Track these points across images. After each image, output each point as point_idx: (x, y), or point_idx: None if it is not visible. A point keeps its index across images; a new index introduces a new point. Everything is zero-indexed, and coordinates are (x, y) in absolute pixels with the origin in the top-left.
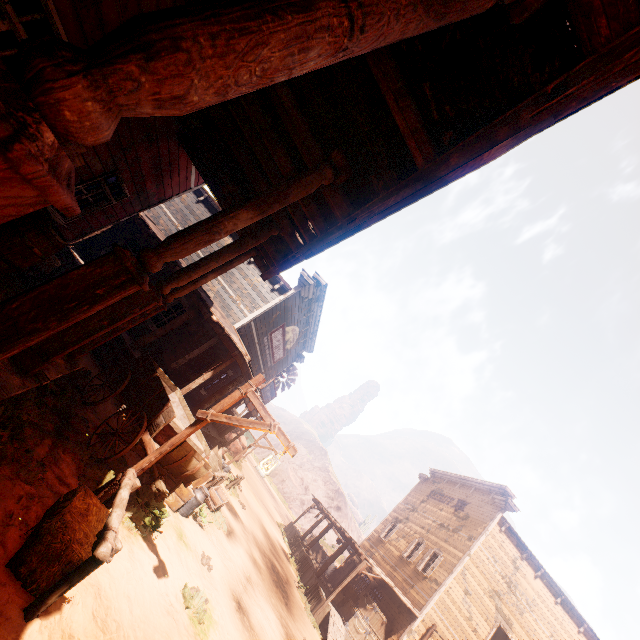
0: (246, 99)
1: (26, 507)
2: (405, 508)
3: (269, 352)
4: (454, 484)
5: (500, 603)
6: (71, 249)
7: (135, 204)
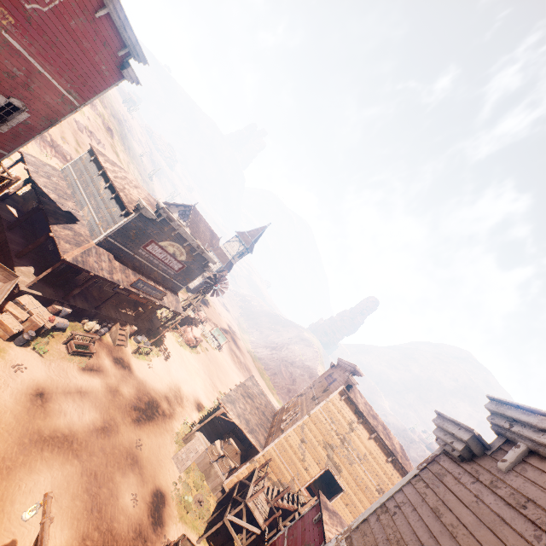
0: None
1: None
2: (309, 387)
3: (159, 262)
4: (341, 368)
5: (332, 453)
6: (2, 203)
7: None
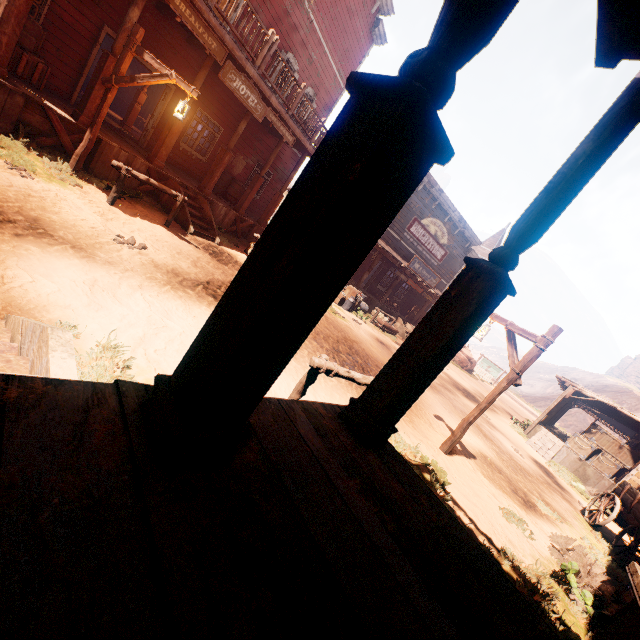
0: None
1: None
2: None
3: (422, 249)
4: None
5: None
6: None
7: (280, 178)
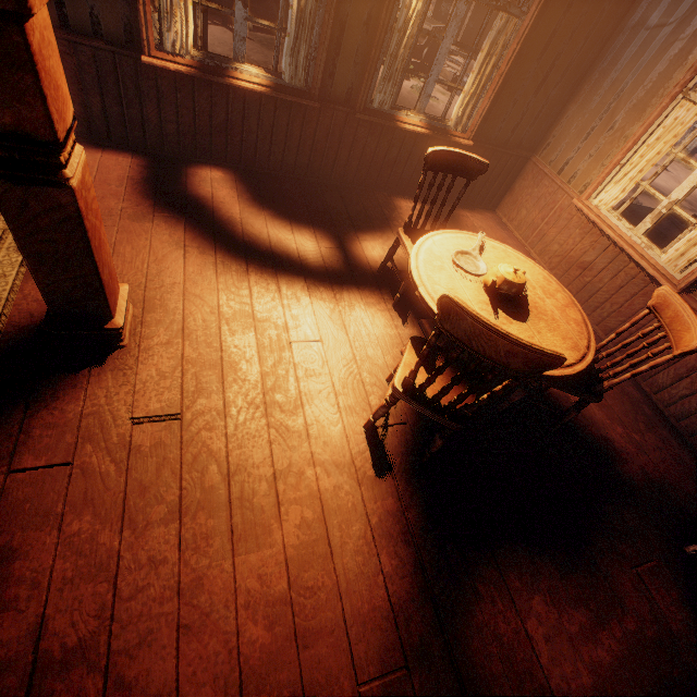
0: None
1: None
2: None
3: None
4: None
5: None
6: None
7: None
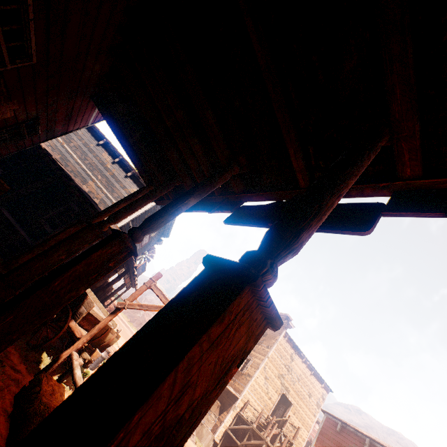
0: (174, 104)
1: (1, 398)
2: None
3: None
4: None
5: (283, 380)
6: None
7: (42, 137)
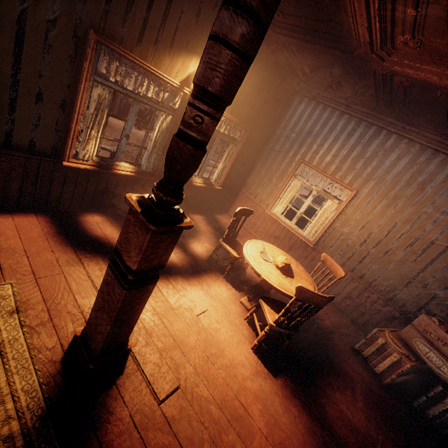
0: None
1: None
2: None
3: None
4: None
5: None
6: None
7: None
